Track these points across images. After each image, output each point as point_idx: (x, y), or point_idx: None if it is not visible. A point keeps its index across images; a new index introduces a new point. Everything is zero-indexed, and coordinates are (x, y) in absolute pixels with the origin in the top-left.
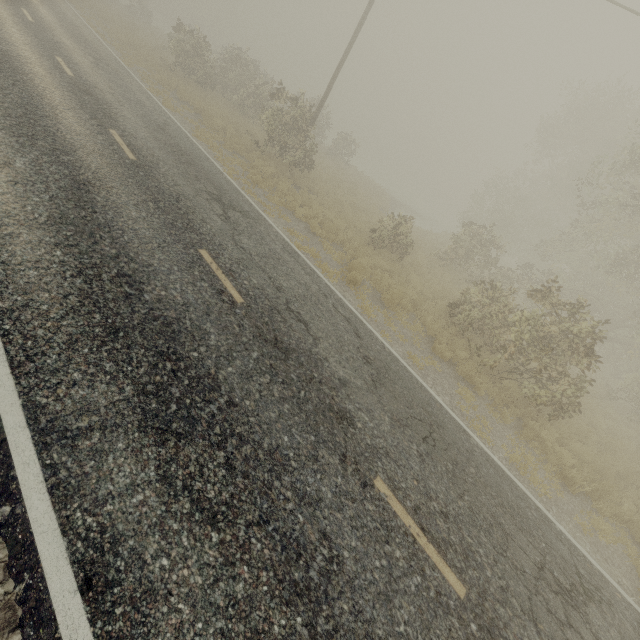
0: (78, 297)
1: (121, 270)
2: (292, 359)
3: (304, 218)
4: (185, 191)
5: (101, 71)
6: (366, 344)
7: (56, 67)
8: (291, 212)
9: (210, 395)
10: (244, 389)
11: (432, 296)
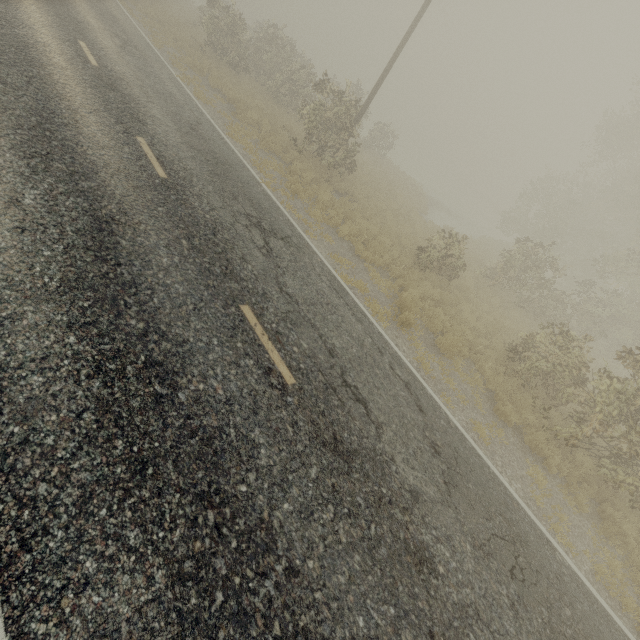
0: (95, 413)
1: (150, 356)
2: (356, 469)
3: (347, 236)
4: (222, 217)
5: (128, 57)
6: (430, 421)
7: (78, 55)
8: (333, 229)
9: (264, 561)
10: (305, 539)
11: (485, 331)
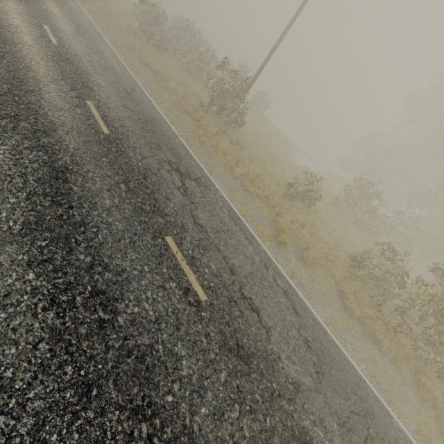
0: (49, 343)
1: (95, 286)
2: (253, 369)
3: (239, 175)
4: (150, 164)
5: (81, 38)
6: (303, 321)
7: (43, 36)
8: (229, 170)
9: None
10: (218, 439)
11: (335, 245)
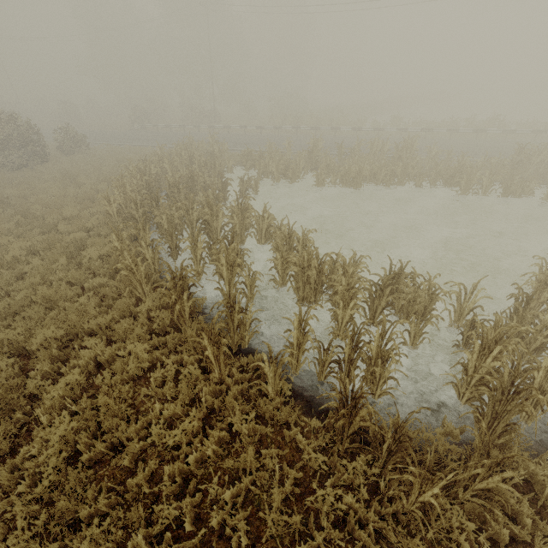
0: None
1: None
2: None
3: None
4: None
5: None
6: None
7: None
8: None
9: None
10: None
11: None
